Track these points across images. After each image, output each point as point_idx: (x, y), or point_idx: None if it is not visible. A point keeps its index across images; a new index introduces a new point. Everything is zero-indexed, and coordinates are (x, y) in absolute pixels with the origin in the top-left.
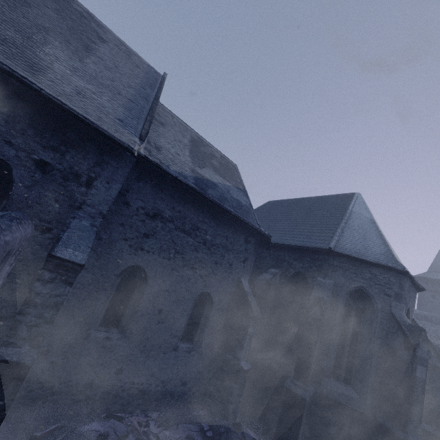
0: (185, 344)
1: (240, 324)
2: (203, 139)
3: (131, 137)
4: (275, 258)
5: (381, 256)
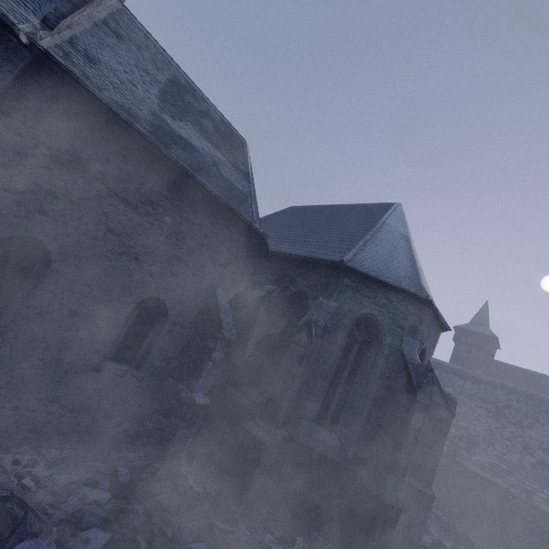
0: (117, 365)
1: (203, 346)
2: (196, 89)
3: (20, 10)
4: (276, 272)
5: (405, 279)
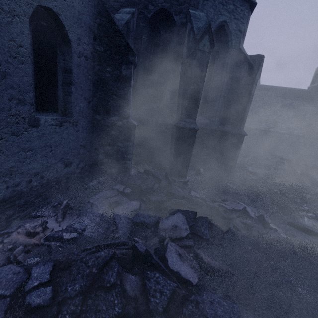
0: (46, 117)
1: (118, 75)
2: None
3: None
4: None
5: None
